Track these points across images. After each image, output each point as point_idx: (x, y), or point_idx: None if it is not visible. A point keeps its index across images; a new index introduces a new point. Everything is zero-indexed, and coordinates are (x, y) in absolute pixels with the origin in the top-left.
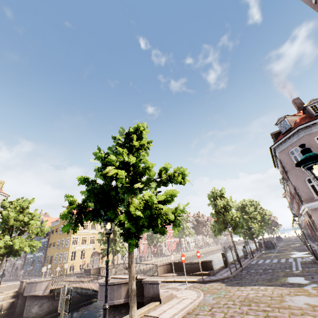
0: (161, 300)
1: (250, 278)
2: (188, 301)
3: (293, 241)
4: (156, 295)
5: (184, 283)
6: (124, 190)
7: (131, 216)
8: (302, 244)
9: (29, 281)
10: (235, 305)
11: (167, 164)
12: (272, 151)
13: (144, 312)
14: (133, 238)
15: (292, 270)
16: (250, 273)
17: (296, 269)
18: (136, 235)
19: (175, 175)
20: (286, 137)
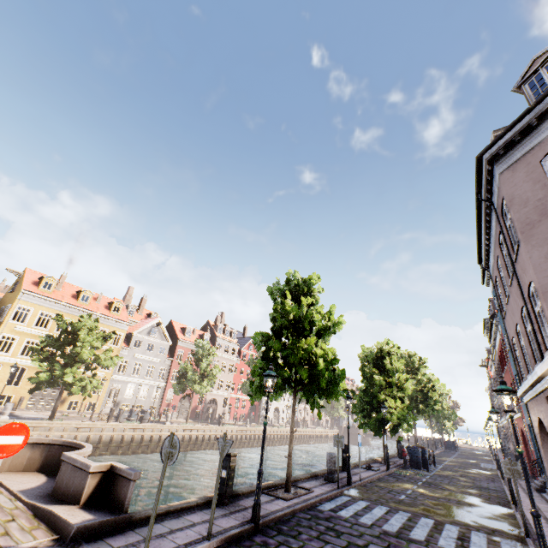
0: None
1: None
2: None
3: (479, 460)
4: None
5: None
6: None
7: None
8: (497, 474)
9: None
10: None
11: None
12: (481, 181)
13: None
14: None
15: None
16: None
17: None
18: None
19: None
20: None
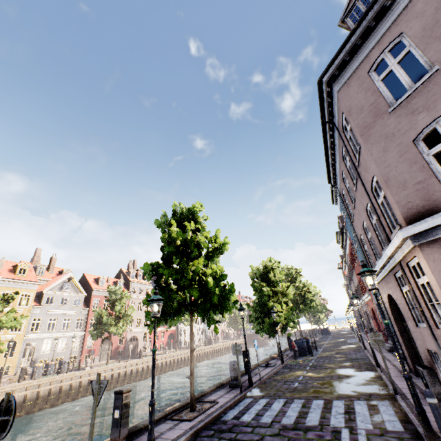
0: None
1: None
2: None
3: (346, 338)
4: None
5: None
6: None
7: None
8: (360, 346)
9: None
10: None
11: None
12: (324, 105)
13: None
14: None
15: None
16: None
17: None
18: None
19: None
20: (369, 19)
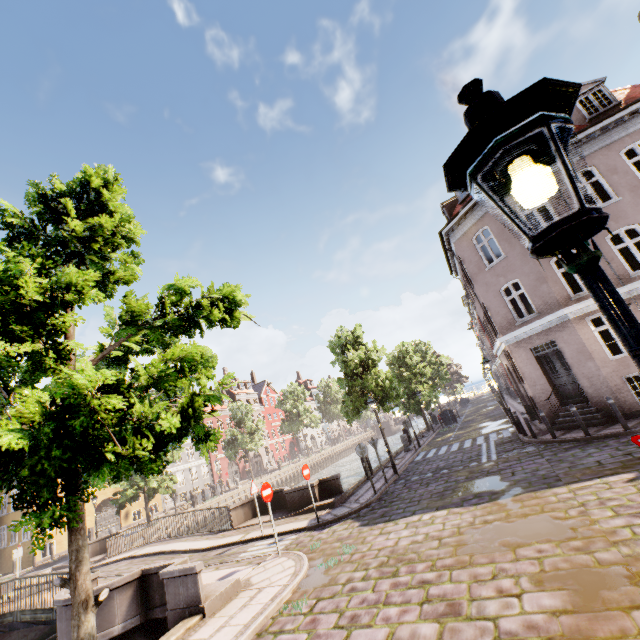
0: (206, 610)
1: (409, 497)
2: (268, 596)
3: (486, 402)
4: (193, 601)
5: (279, 539)
6: None
7: (4, 450)
8: (498, 406)
9: None
10: (368, 580)
11: (183, 279)
12: (444, 240)
13: None
14: (50, 507)
15: (482, 463)
16: (410, 484)
17: (488, 459)
18: (77, 489)
19: (204, 305)
20: (468, 209)
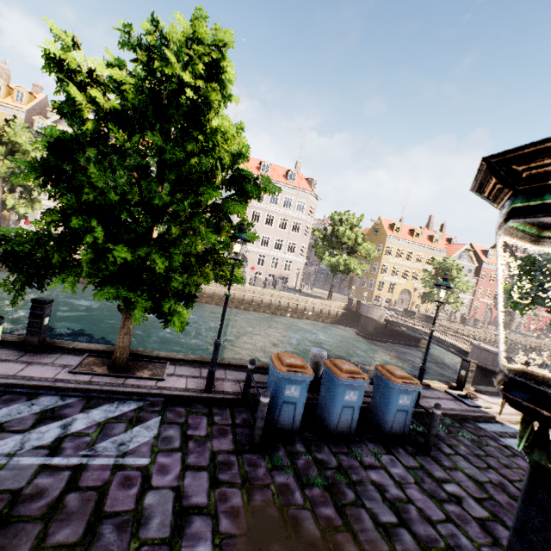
0: None
1: None
2: None
3: None
4: None
5: None
6: None
7: None
8: None
9: (365, 304)
10: None
11: None
12: None
13: None
14: None
15: None
16: None
17: None
18: None
19: None
20: None
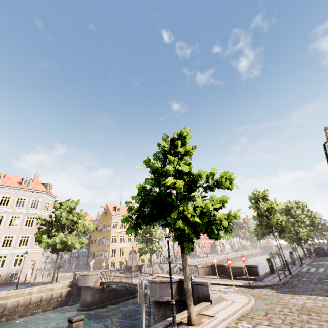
0: (212, 301)
1: (304, 287)
2: (239, 305)
3: None
4: (206, 296)
5: (229, 287)
6: (182, 198)
7: (188, 222)
8: None
9: (82, 274)
10: (292, 313)
11: (213, 169)
12: (326, 148)
13: (198, 311)
14: (188, 242)
15: None
16: (302, 281)
17: None
18: (190, 239)
19: (222, 180)
20: None
